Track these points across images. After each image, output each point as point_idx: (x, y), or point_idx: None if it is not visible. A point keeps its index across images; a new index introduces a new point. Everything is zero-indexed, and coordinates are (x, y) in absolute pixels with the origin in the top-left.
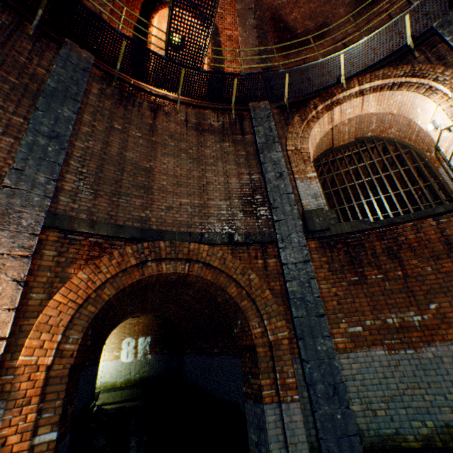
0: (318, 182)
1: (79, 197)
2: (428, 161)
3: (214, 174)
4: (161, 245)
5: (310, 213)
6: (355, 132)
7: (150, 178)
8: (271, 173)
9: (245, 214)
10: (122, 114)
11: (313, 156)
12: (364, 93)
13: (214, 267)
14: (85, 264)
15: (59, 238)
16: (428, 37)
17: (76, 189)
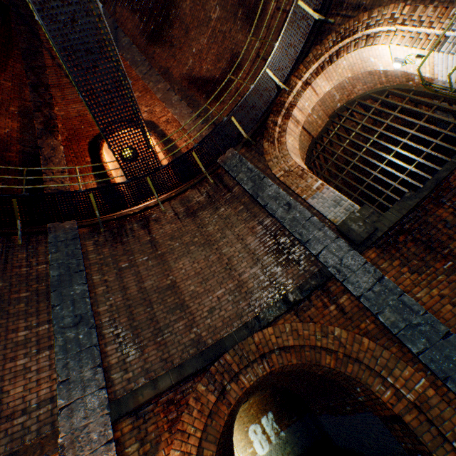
0: (328, 187)
1: (128, 362)
2: (416, 88)
3: (229, 245)
4: (226, 359)
5: (344, 225)
6: (324, 112)
7: (177, 293)
8: (278, 209)
9: (283, 266)
10: (122, 250)
11: (302, 157)
12: (308, 82)
13: (292, 345)
14: (170, 435)
15: (133, 423)
16: (330, 0)
17: (121, 356)
